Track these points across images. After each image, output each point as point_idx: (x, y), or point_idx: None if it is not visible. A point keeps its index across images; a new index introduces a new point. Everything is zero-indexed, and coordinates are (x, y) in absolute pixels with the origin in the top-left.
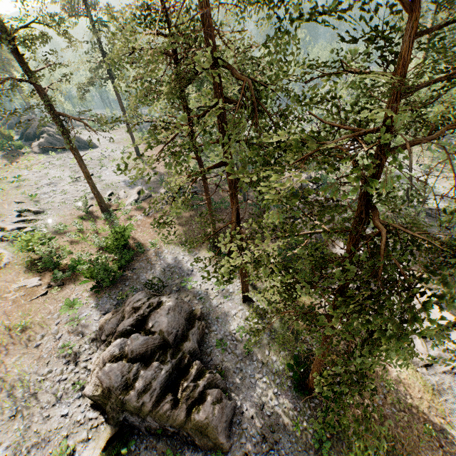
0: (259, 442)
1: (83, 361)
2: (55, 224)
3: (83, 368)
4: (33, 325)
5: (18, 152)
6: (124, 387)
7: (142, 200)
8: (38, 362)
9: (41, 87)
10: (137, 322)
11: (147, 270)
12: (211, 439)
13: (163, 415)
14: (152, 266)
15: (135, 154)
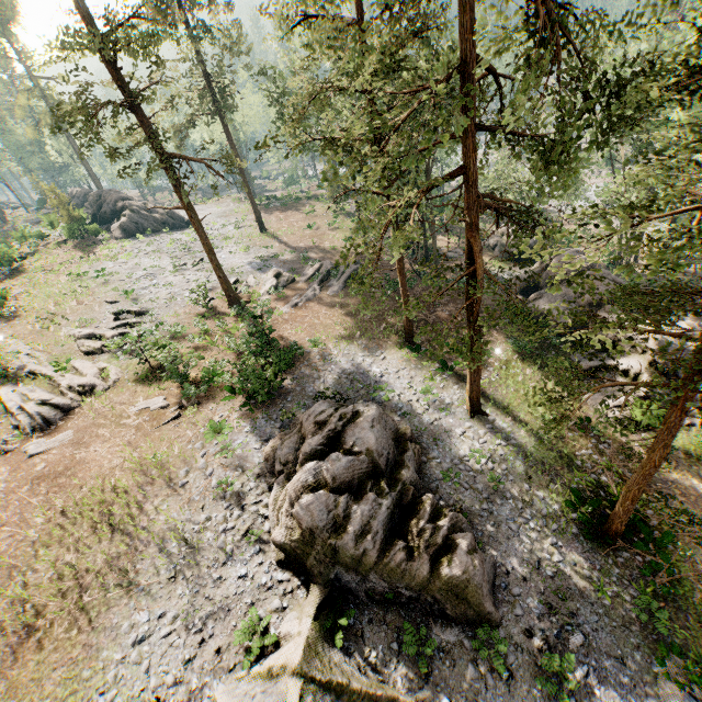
0: (545, 614)
1: (252, 504)
2: (169, 326)
3: (254, 513)
4: (170, 459)
5: (93, 240)
6: (333, 528)
7: (283, 287)
8: (188, 506)
9: (145, 117)
10: (328, 440)
11: (313, 379)
12: (472, 607)
13: (396, 570)
14: (319, 373)
15: (256, 227)
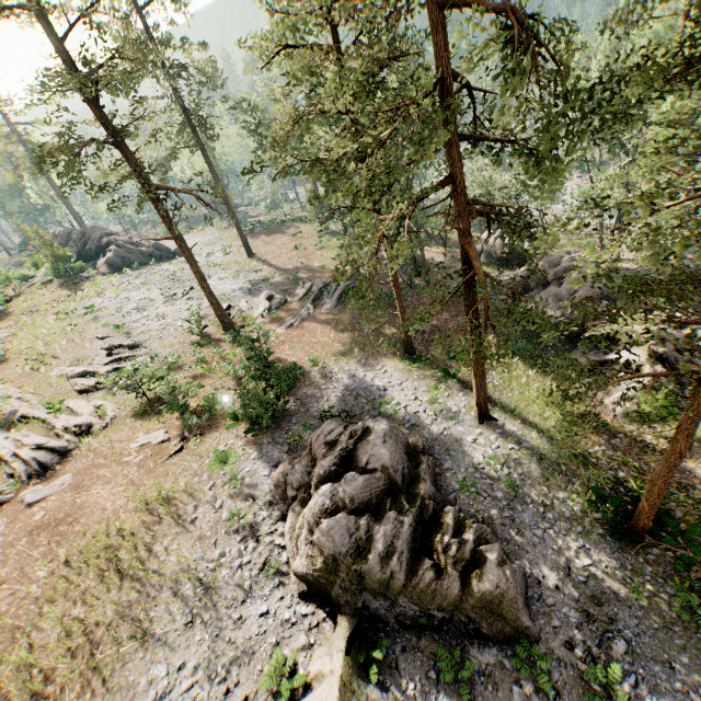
0: (583, 623)
1: (266, 535)
2: (164, 357)
3: (269, 544)
4: (176, 495)
5: (80, 278)
6: (356, 553)
7: (276, 308)
8: (200, 543)
9: (130, 152)
10: (341, 460)
11: (316, 399)
12: (509, 623)
13: (426, 591)
14: (322, 392)
15: (243, 252)
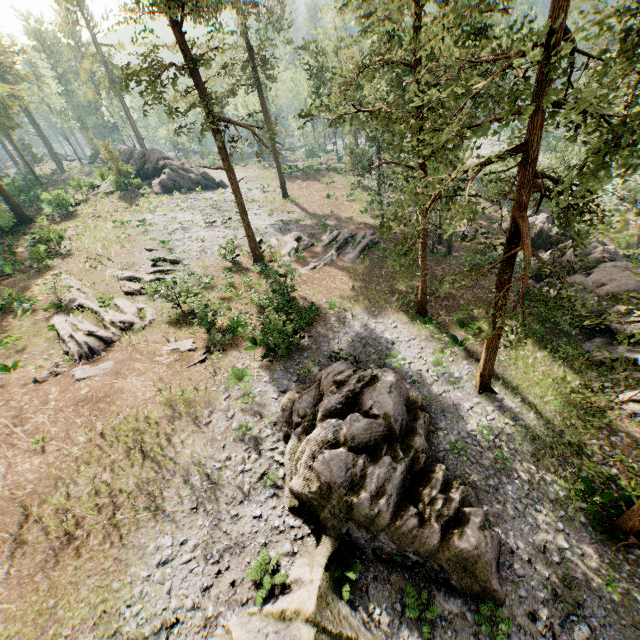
0: (549, 600)
1: (268, 450)
2: (200, 276)
3: (270, 458)
4: (196, 398)
5: (136, 193)
6: (349, 486)
7: (303, 250)
8: (211, 444)
9: (201, 81)
10: (346, 400)
11: (328, 339)
12: (478, 581)
13: (407, 534)
14: (334, 334)
15: (279, 193)
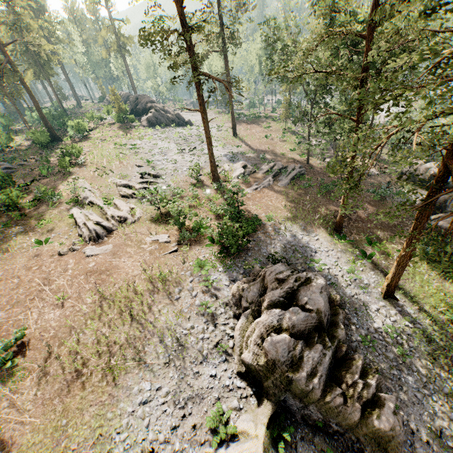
0: None
1: (221, 324)
2: (174, 188)
3: (222, 331)
4: (170, 278)
5: (130, 125)
6: (290, 365)
7: (247, 175)
8: (180, 315)
9: (191, 44)
10: (286, 295)
11: (266, 244)
12: None
13: (333, 409)
14: (271, 240)
15: (230, 132)
